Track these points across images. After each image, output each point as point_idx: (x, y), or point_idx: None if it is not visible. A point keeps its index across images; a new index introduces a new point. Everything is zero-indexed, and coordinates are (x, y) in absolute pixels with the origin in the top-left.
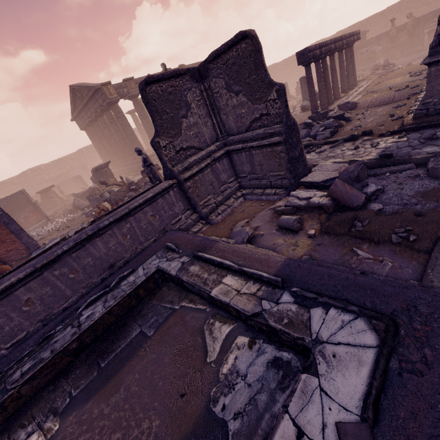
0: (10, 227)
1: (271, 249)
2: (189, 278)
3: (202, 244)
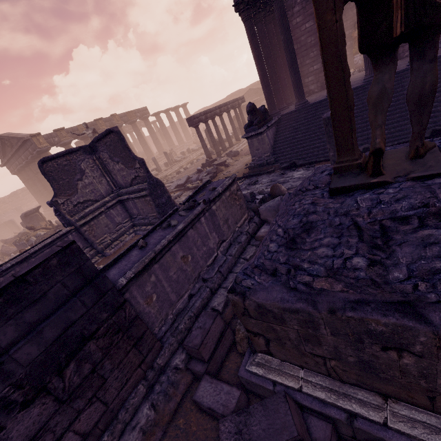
0: None
1: None
2: None
3: None
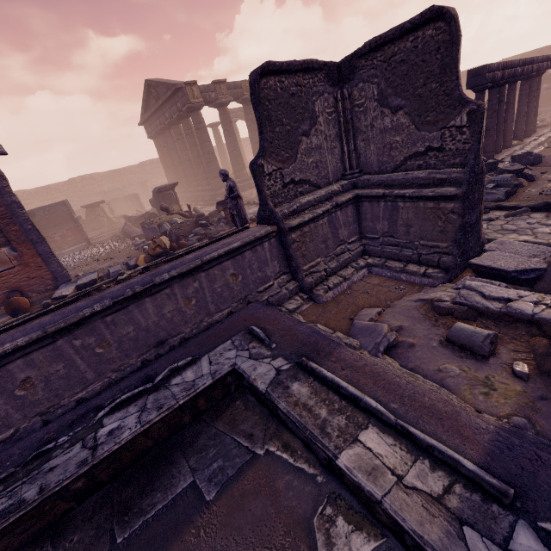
0: (38, 248)
1: (435, 380)
2: (291, 407)
3: (311, 342)
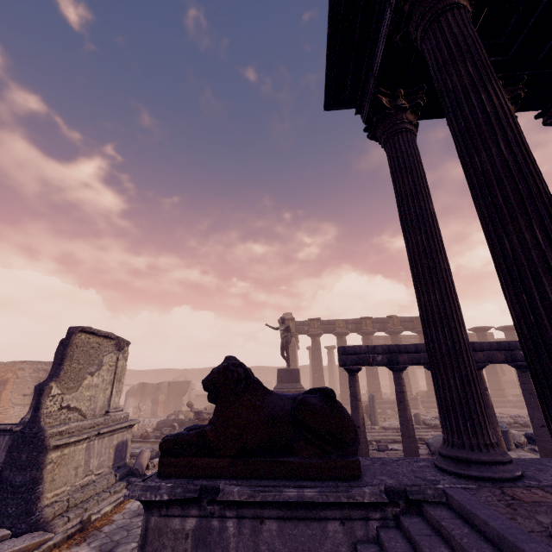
0: None
1: None
2: None
3: None
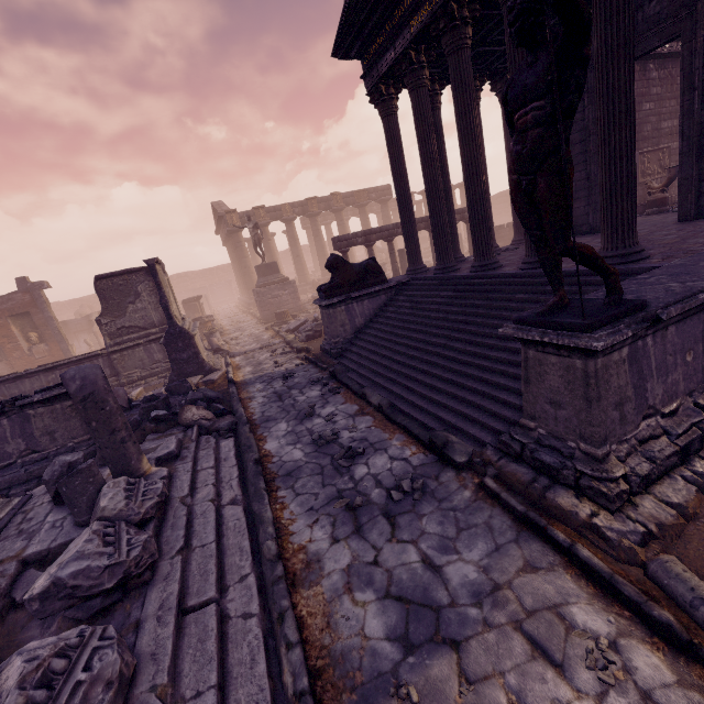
0: (61, 345)
1: None
2: None
3: None
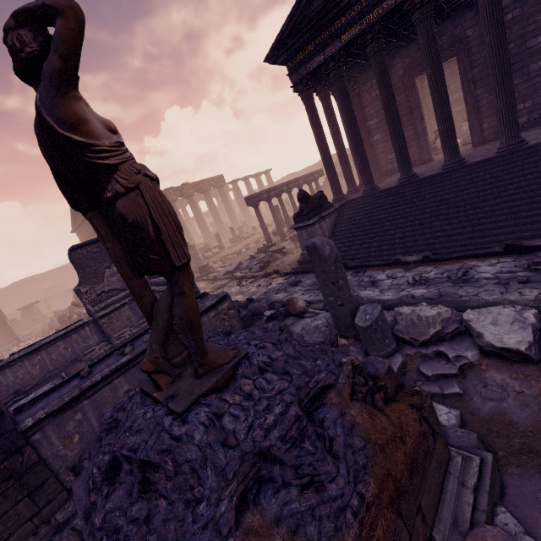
0: None
1: None
2: None
3: None
